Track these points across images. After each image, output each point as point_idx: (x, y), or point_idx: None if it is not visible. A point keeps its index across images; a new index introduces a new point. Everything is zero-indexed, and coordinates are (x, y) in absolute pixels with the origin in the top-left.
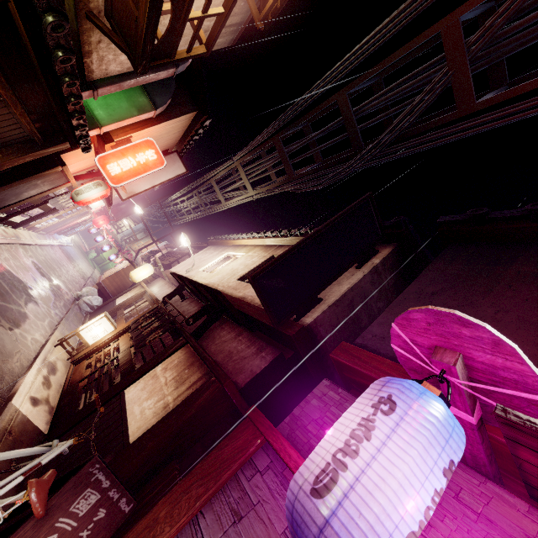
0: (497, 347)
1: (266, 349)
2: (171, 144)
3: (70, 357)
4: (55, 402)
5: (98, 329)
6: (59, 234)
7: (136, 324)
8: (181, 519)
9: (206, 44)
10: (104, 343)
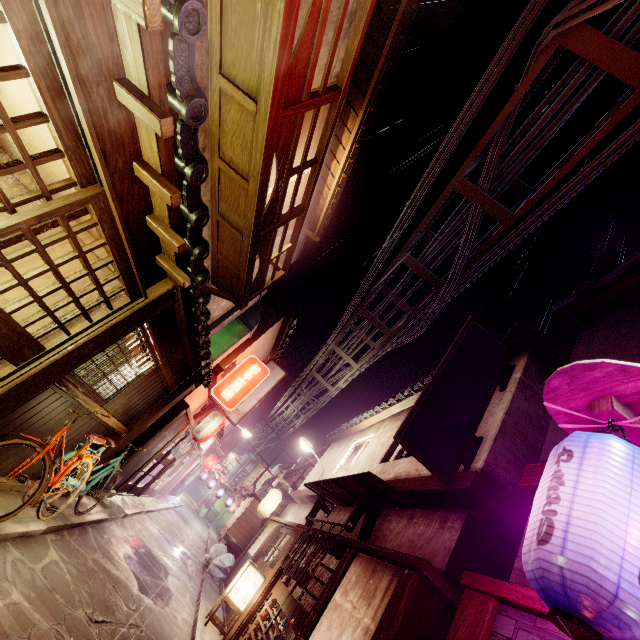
0: (626, 373)
1: (450, 517)
2: (265, 354)
3: (223, 637)
4: None
5: (247, 584)
6: (170, 495)
7: (288, 561)
8: None
9: (283, 268)
10: (257, 604)
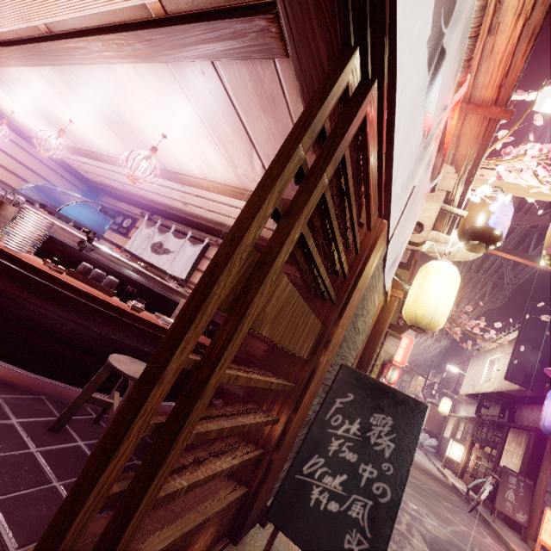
0: None
1: None
2: None
3: (455, 474)
4: (472, 492)
5: (456, 450)
6: None
7: (474, 437)
8: (547, 471)
9: None
10: (466, 458)
